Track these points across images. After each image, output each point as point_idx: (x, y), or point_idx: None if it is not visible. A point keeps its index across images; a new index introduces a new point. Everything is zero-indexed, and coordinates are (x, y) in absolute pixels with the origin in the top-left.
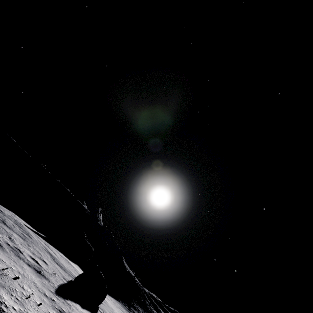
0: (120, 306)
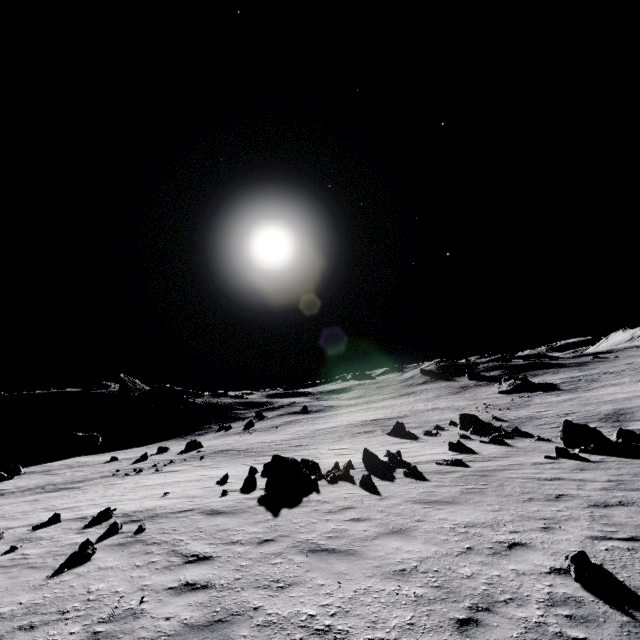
0: (163, 443)
